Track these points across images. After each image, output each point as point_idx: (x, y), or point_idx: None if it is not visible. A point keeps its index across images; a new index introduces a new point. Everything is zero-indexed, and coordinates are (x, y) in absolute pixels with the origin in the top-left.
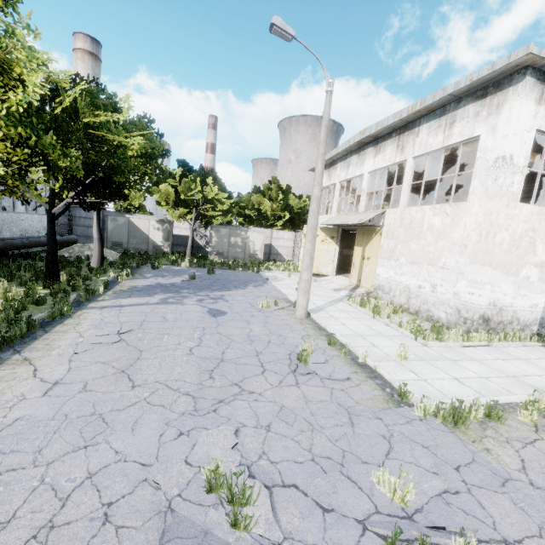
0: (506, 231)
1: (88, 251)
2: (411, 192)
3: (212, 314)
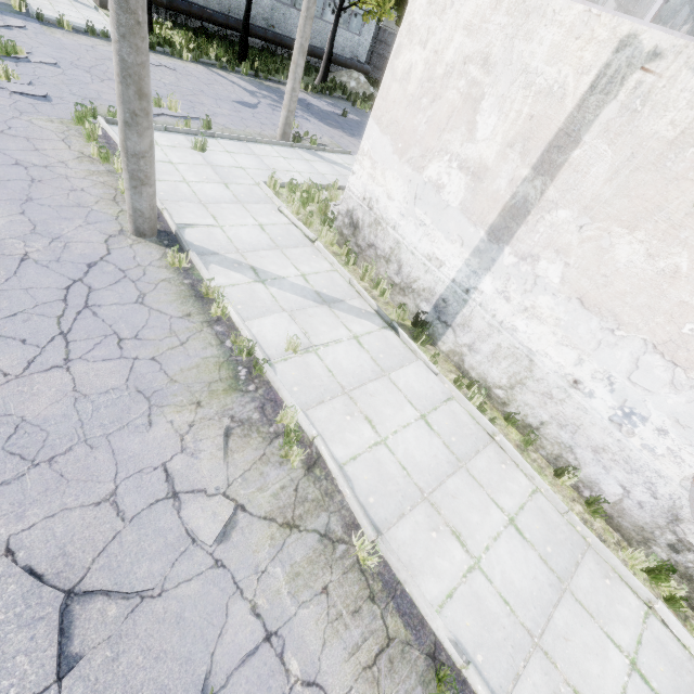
0: (422, 46)
1: (346, 78)
2: None
3: (239, 102)
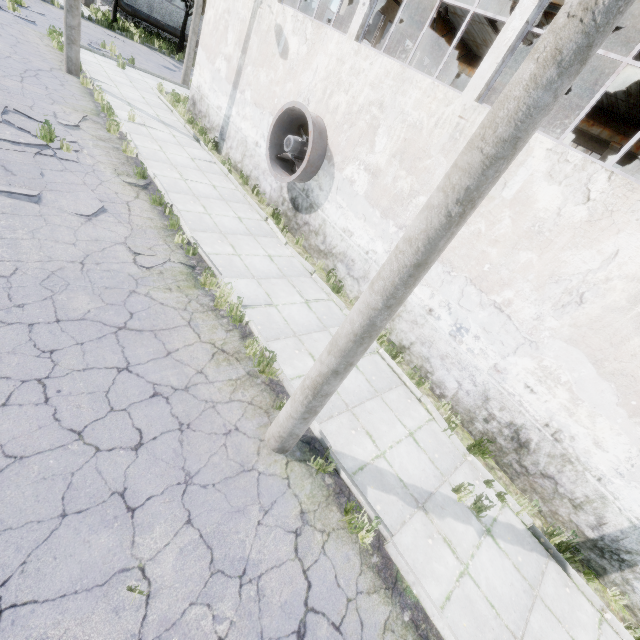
0: (213, 9)
1: None
2: (621, 127)
3: (164, 66)
